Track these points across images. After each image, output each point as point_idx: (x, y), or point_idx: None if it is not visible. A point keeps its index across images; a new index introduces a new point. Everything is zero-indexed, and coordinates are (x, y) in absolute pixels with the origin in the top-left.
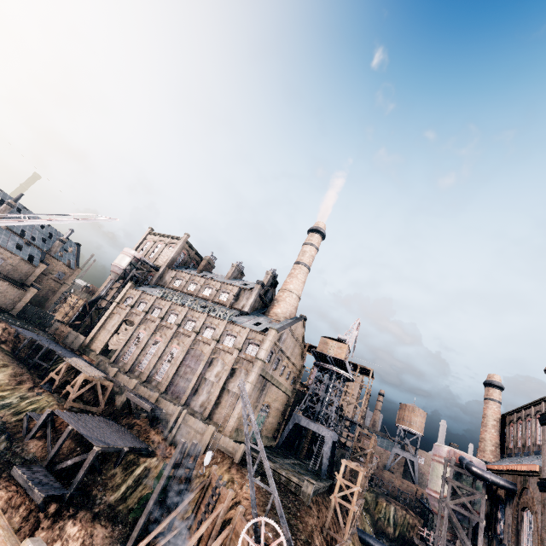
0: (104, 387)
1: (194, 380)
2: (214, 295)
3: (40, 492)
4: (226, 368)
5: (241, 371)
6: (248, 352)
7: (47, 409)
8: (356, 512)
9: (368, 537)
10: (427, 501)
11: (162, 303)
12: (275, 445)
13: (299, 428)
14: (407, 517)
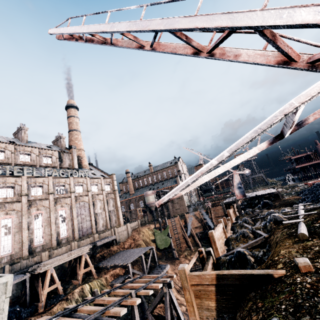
0: (69, 262)
1: (93, 218)
2: (38, 160)
3: (168, 265)
4: (105, 202)
5: (110, 199)
6: (106, 190)
7: (129, 265)
8: None
9: None
10: None
11: (10, 180)
12: None
13: None
14: None
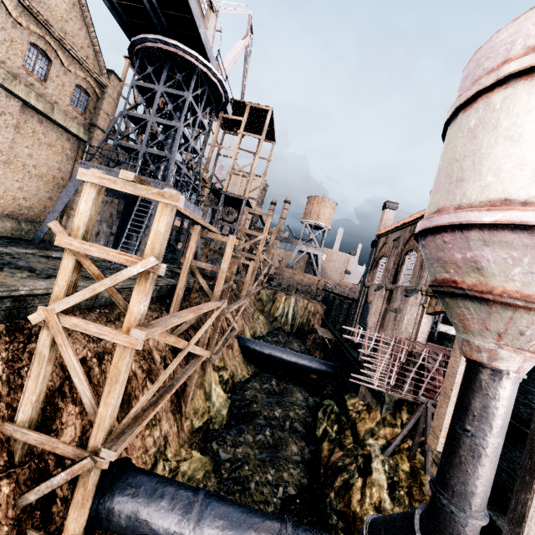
0: None
1: None
2: None
3: None
4: None
5: None
6: None
7: None
8: (209, 327)
9: (254, 344)
10: (335, 287)
11: None
12: (37, 234)
13: (129, 212)
14: (308, 307)
